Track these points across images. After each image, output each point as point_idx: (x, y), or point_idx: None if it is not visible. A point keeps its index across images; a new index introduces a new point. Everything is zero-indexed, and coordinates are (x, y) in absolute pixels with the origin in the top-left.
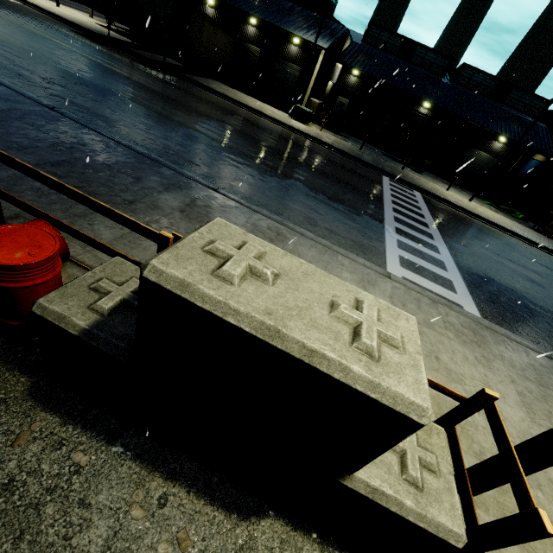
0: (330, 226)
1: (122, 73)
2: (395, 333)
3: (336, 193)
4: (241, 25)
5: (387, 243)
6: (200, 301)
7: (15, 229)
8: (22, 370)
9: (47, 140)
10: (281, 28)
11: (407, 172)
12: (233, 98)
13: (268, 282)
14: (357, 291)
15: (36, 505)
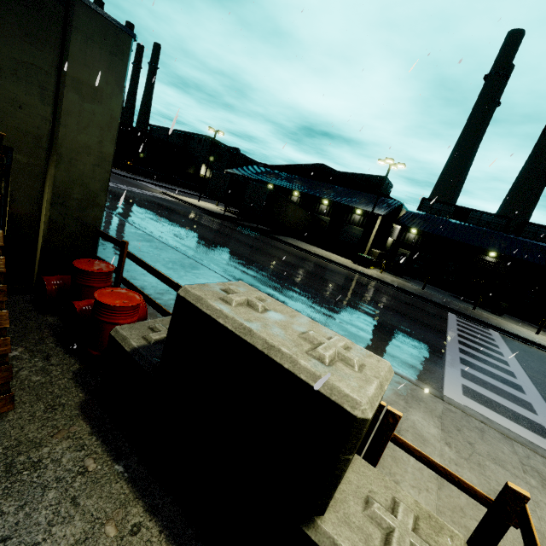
0: (377, 344)
1: (225, 233)
2: (353, 356)
3: (390, 319)
4: (316, 205)
5: (447, 370)
6: (205, 309)
7: (122, 290)
8: (84, 388)
9: (163, 262)
10: (345, 204)
11: (480, 312)
12: (304, 248)
13: (258, 310)
14: (335, 334)
15: (45, 487)
